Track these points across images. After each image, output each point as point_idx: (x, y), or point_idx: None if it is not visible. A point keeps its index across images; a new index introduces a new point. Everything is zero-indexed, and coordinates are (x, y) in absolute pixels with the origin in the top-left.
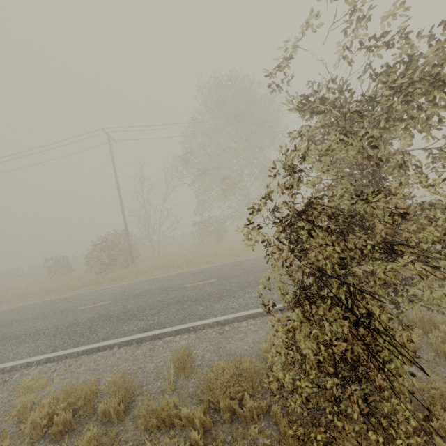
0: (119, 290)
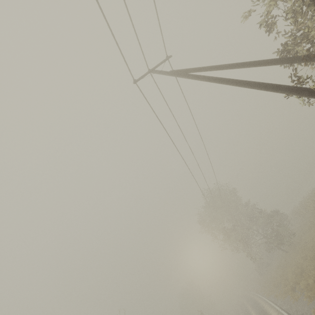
0: (251, 303)
